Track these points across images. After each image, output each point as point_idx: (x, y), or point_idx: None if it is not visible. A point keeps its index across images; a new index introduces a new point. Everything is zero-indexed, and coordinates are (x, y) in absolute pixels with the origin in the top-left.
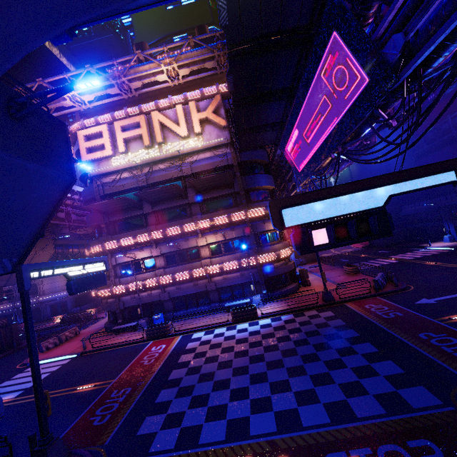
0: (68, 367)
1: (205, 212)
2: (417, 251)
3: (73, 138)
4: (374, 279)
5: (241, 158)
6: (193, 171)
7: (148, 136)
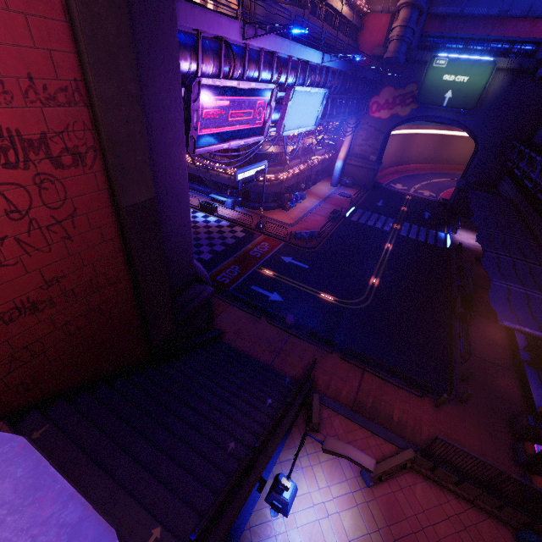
0: None
1: None
2: (433, 232)
3: None
4: (291, 231)
5: None
6: None
7: None
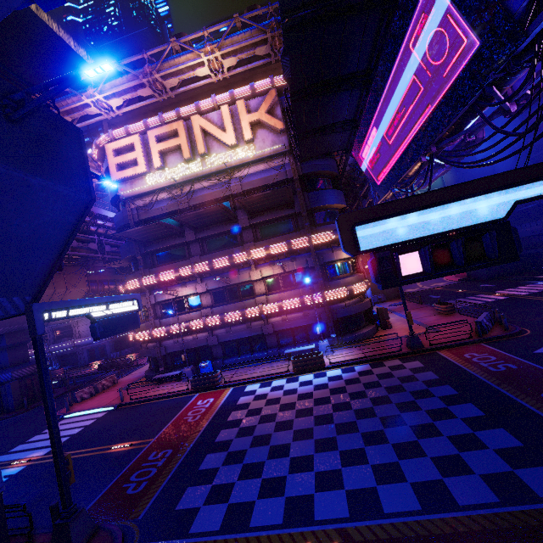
0: (103, 421)
1: (259, 239)
2: (533, 285)
3: (101, 153)
4: (476, 321)
5: (303, 169)
6: (244, 188)
7: (188, 146)
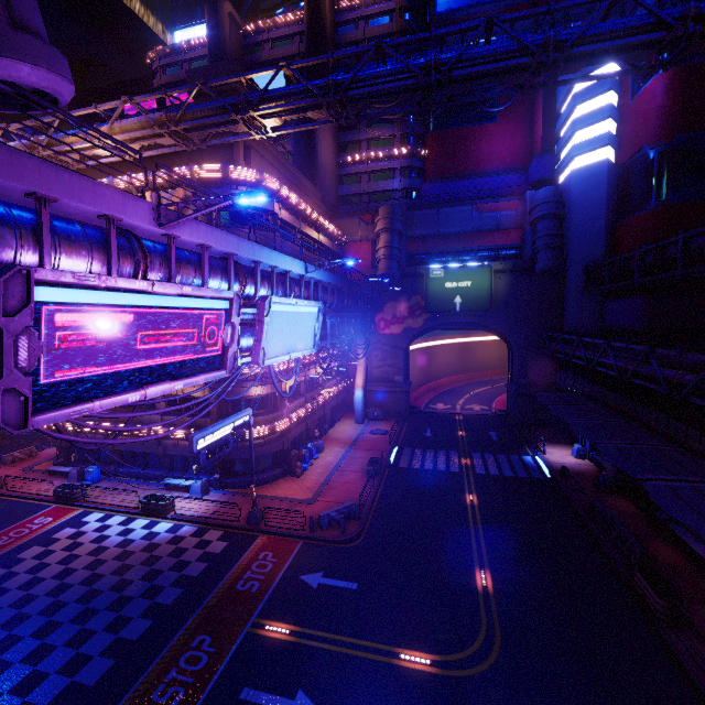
0: None
1: None
2: (516, 458)
3: None
4: (310, 516)
5: None
6: None
7: None
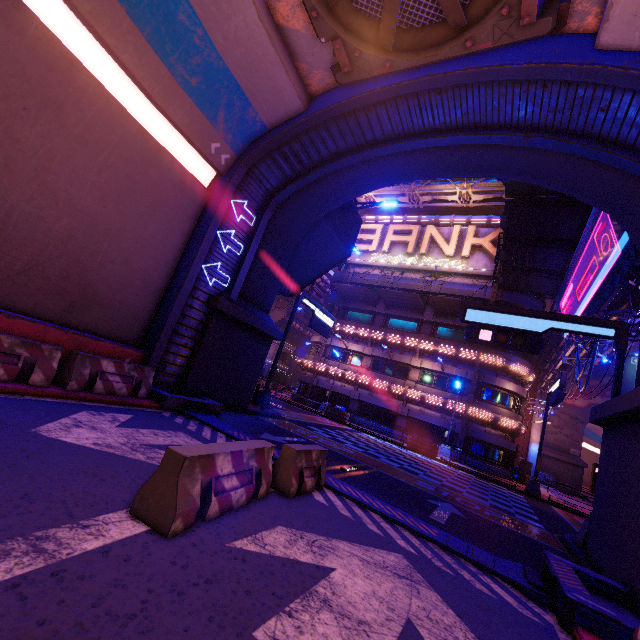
0: None
1: (434, 336)
2: None
3: None
4: None
5: (503, 297)
6: (442, 291)
7: (414, 244)
